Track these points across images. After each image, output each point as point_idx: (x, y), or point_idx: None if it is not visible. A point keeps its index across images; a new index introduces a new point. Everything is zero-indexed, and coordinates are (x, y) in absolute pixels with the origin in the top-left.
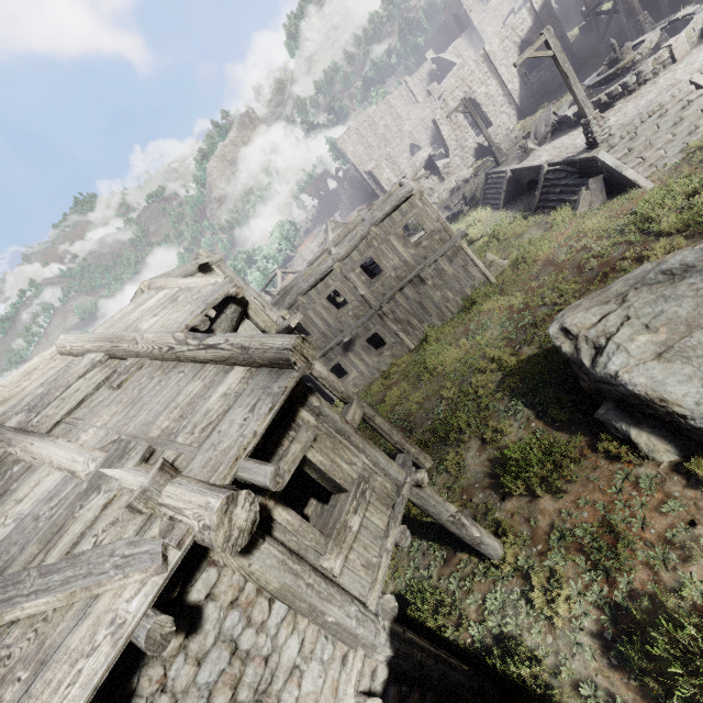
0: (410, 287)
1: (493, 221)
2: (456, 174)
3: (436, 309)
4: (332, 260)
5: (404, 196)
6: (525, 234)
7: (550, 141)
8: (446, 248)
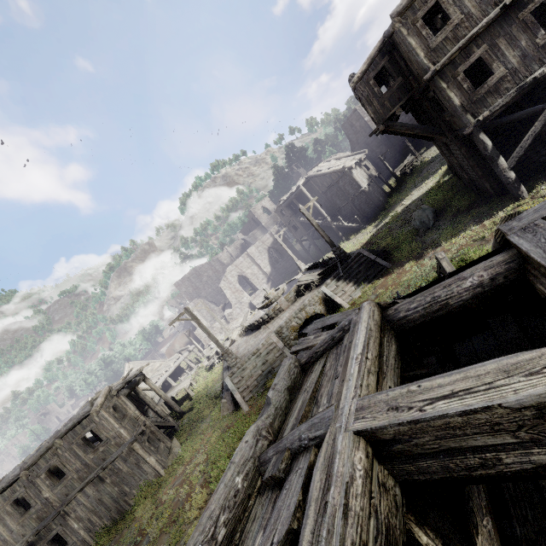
0: (90, 486)
1: (214, 386)
2: (237, 319)
3: (115, 503)
4: (20, 469)
5: (84, 414)
6: (205, 419)
7: (244, 335)
8: (120, 451)
